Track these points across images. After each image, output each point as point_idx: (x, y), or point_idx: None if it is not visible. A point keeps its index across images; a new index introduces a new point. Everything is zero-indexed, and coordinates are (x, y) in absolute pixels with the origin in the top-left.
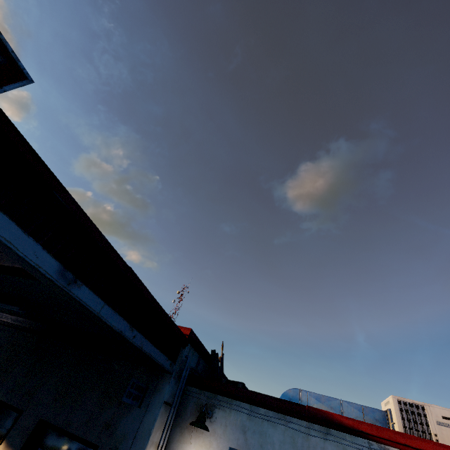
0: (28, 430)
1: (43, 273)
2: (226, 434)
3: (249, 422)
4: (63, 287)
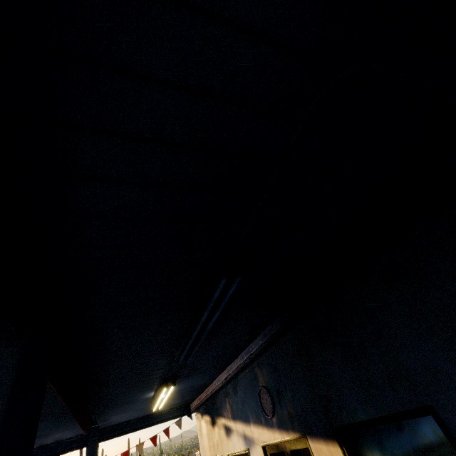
0: None
1: None
2: None
3: None
4: None
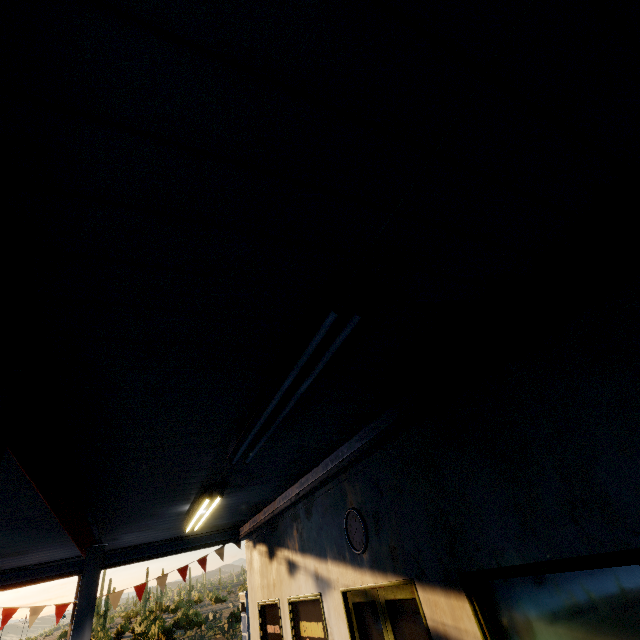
0: None
1: None
2: None
3: None
4: None
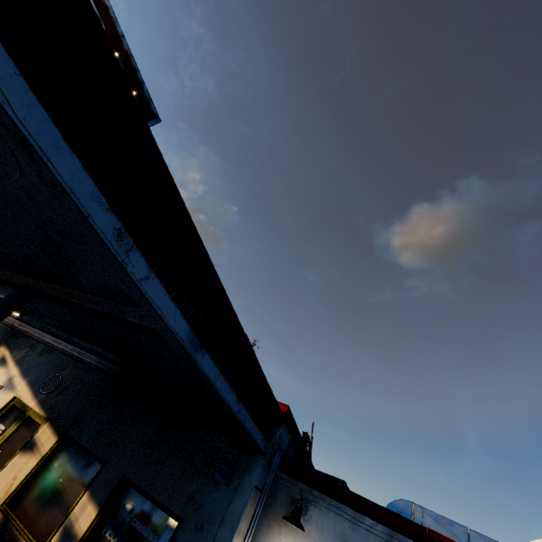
0: (111, 485)
1: (178, 340)
2: (322, 538)
3: (352, 532)
4: (191, 355)
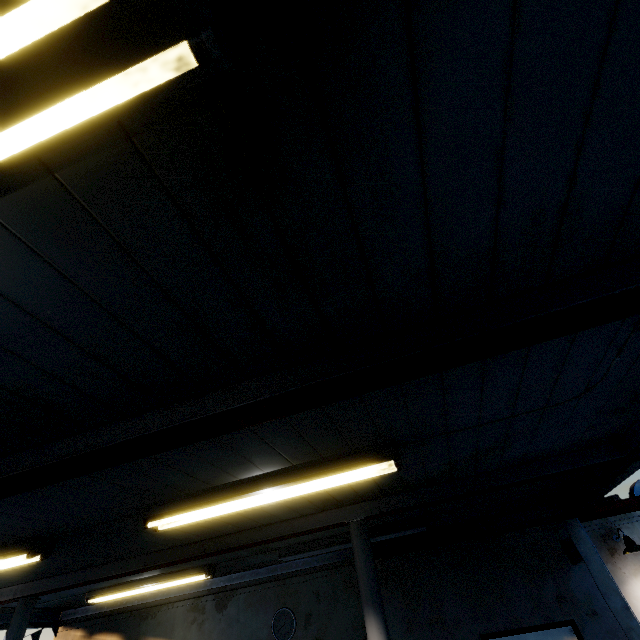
0: None
1: None
2: None
3: None
4: None
